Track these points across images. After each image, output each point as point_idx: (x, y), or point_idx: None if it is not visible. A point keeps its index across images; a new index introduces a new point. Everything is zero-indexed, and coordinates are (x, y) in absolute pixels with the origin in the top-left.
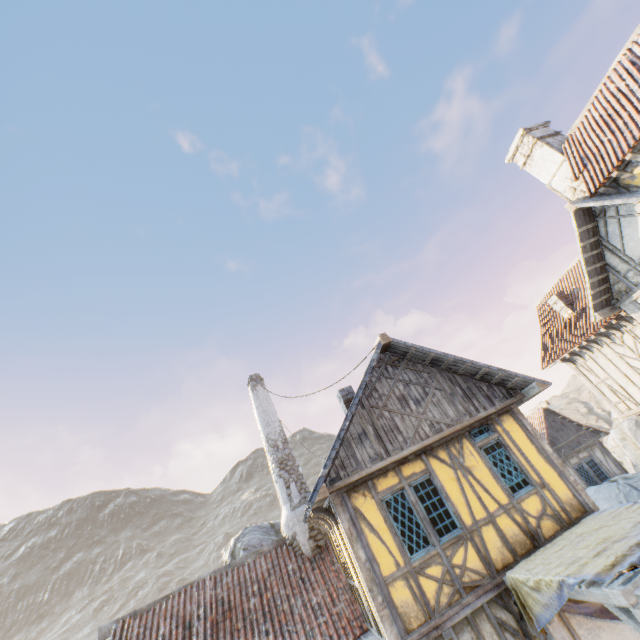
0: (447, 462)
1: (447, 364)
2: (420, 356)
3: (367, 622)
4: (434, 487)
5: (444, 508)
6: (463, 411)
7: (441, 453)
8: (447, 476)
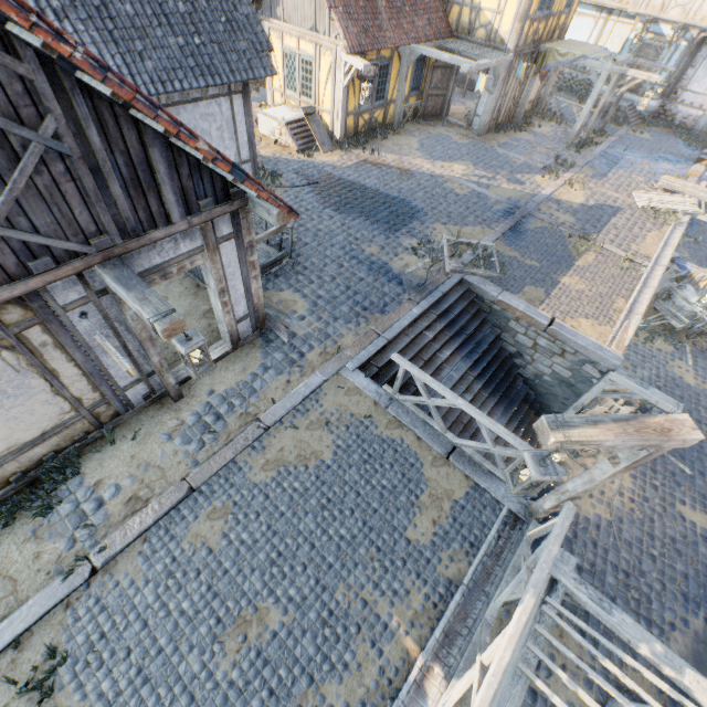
0: None
1: None
2: None
3: (457, 34)
4: None
5: None
6: None
7: None
8: None
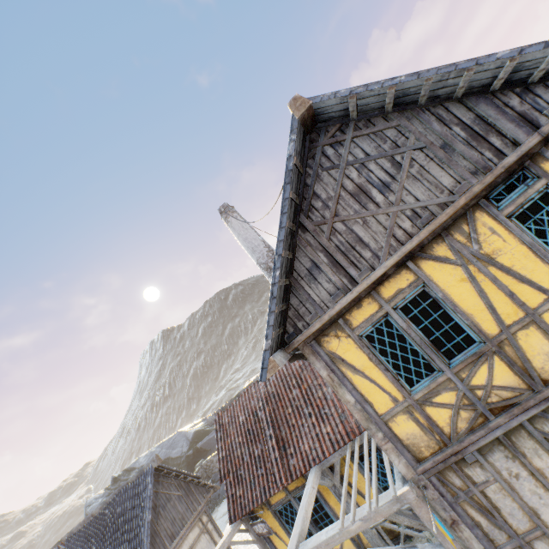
0: (450, 260)
1: (427, 93)
2: (373, 104)
3: None
4: (432, 300)
5: (451, 323)
6: (470, 168)
7: (438, 249)
8: (452, 279)
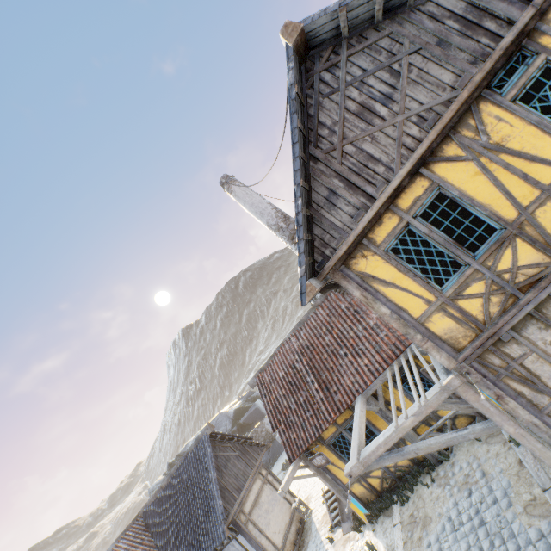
0: (461, 157)
1: None
2: (362, 15)
3: None
4: (450, 200)
5: (471, 218)
6: (469, 59)
7: (448, 150)
8: (465, 176)
